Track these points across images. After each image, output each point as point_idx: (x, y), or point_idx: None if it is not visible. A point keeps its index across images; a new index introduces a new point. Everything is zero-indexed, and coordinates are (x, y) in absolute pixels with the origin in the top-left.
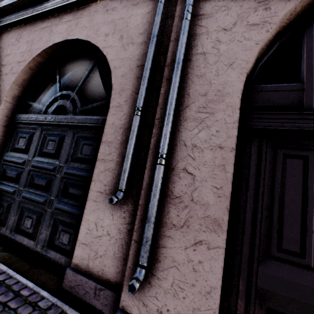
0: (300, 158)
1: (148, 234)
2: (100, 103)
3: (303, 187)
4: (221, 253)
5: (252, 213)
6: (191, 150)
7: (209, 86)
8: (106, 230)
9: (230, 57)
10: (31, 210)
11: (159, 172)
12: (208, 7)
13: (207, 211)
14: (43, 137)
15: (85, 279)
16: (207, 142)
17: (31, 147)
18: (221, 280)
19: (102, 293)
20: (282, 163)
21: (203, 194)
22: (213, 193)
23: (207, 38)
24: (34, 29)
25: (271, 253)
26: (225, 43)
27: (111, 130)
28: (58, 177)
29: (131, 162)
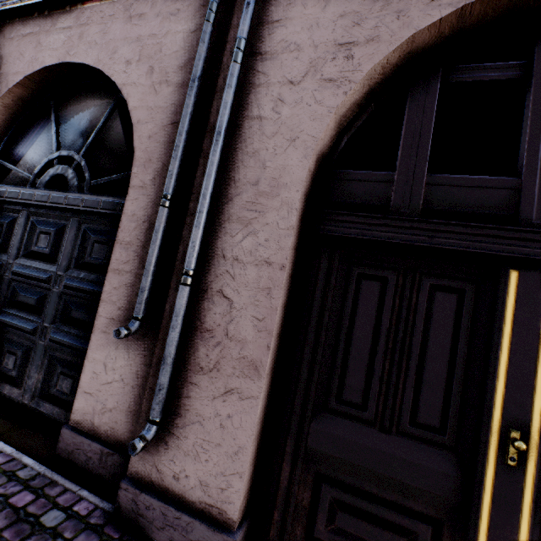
0: (379, 280)
1: (162, 380)
2: (121, 176)
3: (377, 320)
4: (255, 404)
5: (311, 353)
6: (230, 264)
7: (263, 171)
8: (119, 374)
9: (293, 129)
10: (14, 342)
11: (181, 296)
12: (273, 42)
13: (244, 350)
14: (31, 227)
15: (87, 442)
16: (252, 254)
17: (12, 243)
18: (251, 438)
19: (110, 459)
20: (356, 286)
21: (241, 327)
22: (253, 326)
23: (266, 93)
24: (9, 35)
25: (328, 405)
26: (290, 105)
27: (130, 224)
28: (55, 293)
29: (153, 276)
